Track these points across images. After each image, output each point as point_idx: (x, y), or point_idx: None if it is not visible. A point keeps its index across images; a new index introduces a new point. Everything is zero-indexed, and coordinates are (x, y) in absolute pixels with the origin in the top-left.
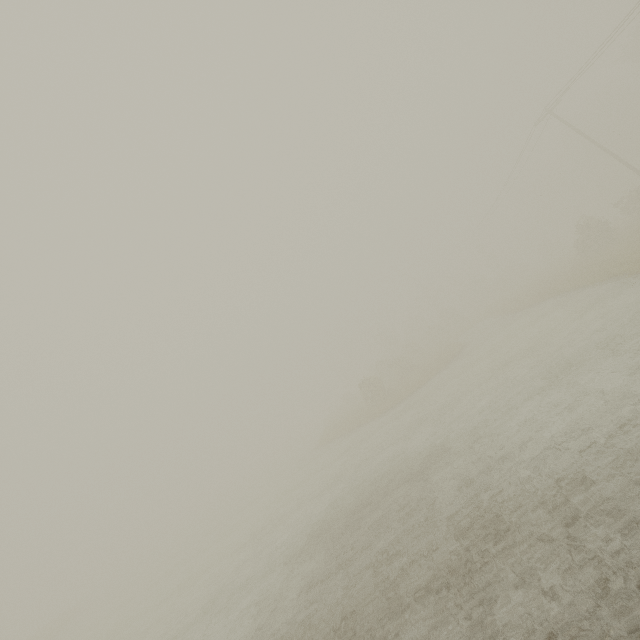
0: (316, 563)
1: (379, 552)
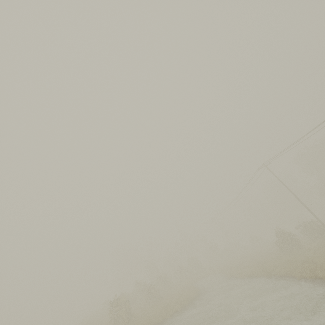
0: None
1: None
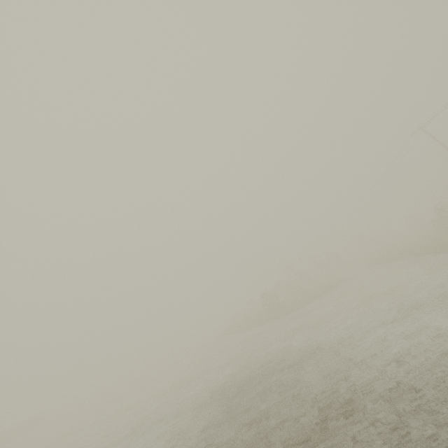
0: (214, 413)
1: (260, 412)
